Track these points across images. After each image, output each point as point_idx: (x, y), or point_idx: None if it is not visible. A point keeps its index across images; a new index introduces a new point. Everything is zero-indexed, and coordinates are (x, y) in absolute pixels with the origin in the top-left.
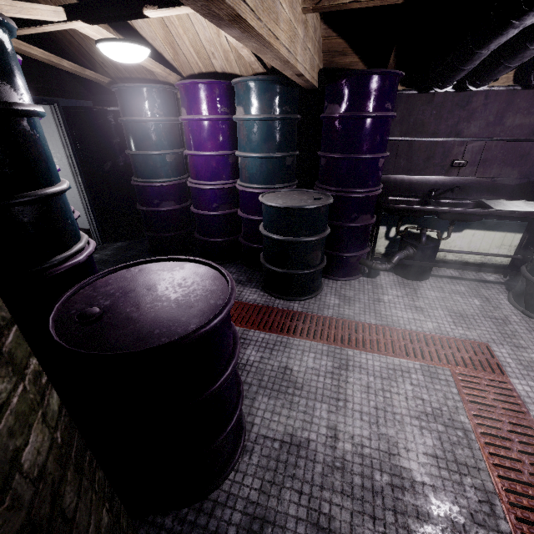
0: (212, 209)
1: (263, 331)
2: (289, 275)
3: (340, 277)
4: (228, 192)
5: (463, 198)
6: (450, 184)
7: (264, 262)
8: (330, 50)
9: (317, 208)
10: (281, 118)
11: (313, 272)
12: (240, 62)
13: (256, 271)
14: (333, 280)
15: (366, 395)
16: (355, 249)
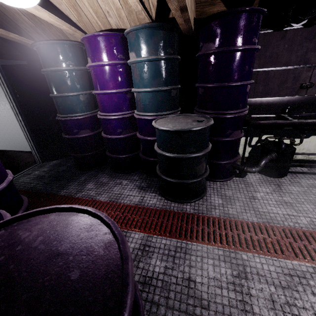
0: (117, 133)
1: (164, 236)
2: (181, 184)
3: (219, 179)
4: (128, 120)
5: (310, 112)
6: (299, 102)
7: (160, 173)
8: (202, 1)
9: (202, 129)
10: (166, 58)
11: (200, 180)
12: (130, 18)
13: (153, 177)
14: (213, 182)
15: (274, 312)
16: (229, 158)
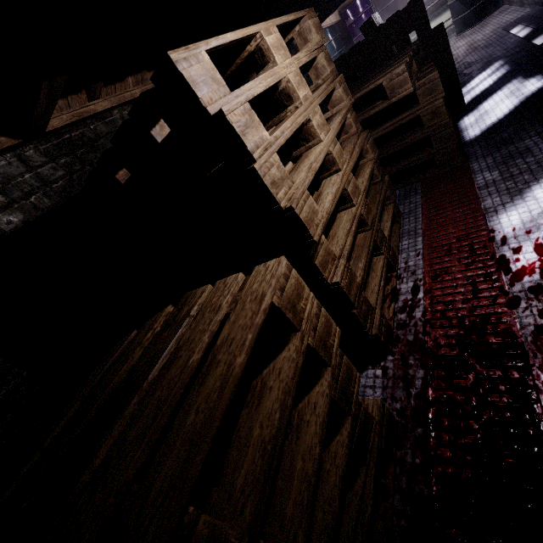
0: None
1: None
2: None
3: None
4: None
5: None
6: None
7: None
8: None
9: None
10: (333, 39)
11: None
12: None
13: None
14: None
15: None
16: None
